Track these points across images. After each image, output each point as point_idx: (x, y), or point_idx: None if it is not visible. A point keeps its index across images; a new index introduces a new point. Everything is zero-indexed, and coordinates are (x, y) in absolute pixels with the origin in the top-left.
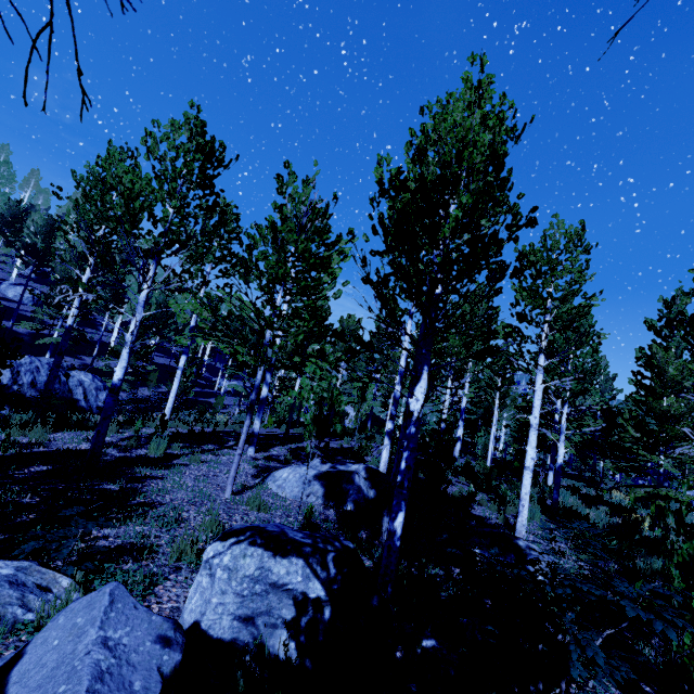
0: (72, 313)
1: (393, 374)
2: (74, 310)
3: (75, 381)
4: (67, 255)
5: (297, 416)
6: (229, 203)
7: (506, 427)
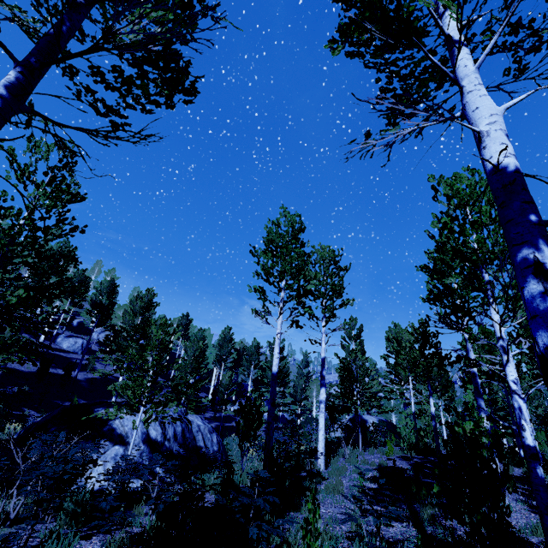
0: (275, 359)
1: (434, 380)
2: (277, 356)
3: (195, 426)
4: (131, 307)
5: (355, 434)
6: (326, 247)
7: (542, 421)
